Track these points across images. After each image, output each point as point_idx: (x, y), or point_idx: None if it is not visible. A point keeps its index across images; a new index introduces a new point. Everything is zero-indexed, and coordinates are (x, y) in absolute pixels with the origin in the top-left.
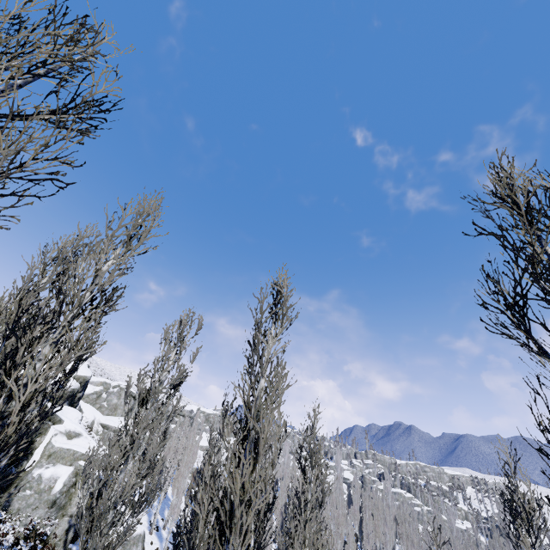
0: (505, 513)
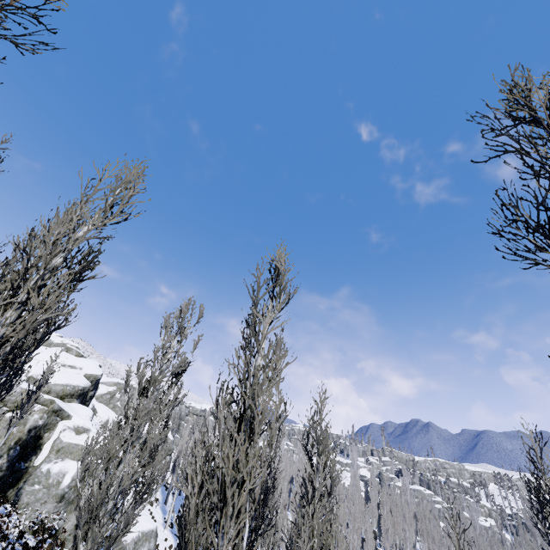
0: (531, 509)
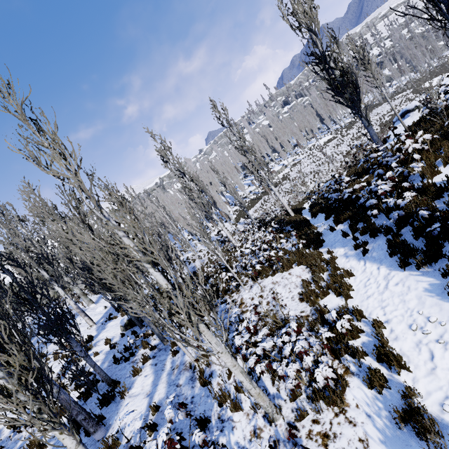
0: None
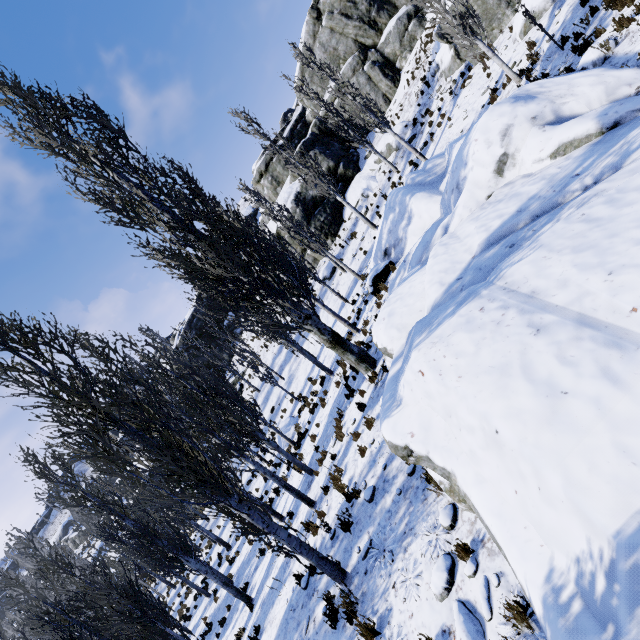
0: None
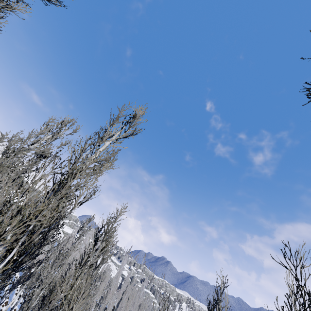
0: None
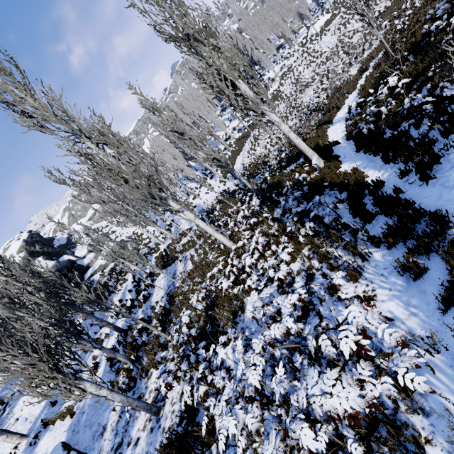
0: None
